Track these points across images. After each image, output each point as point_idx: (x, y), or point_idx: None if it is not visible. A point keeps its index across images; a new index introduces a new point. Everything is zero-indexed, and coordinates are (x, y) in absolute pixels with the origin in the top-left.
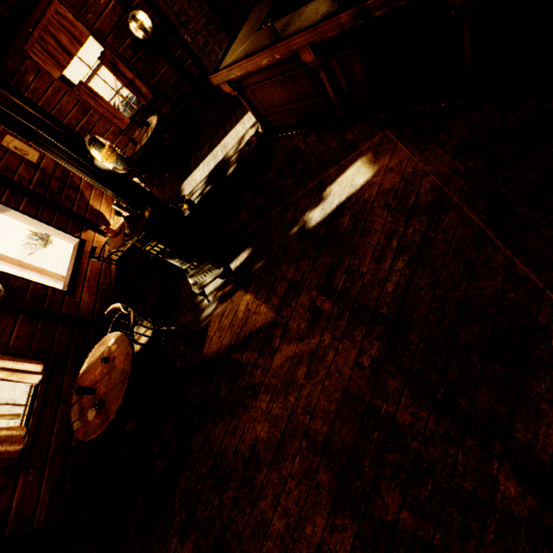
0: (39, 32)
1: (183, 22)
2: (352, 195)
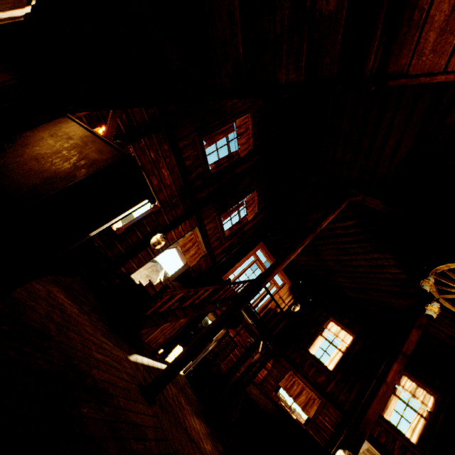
0: None
1: None
2: None
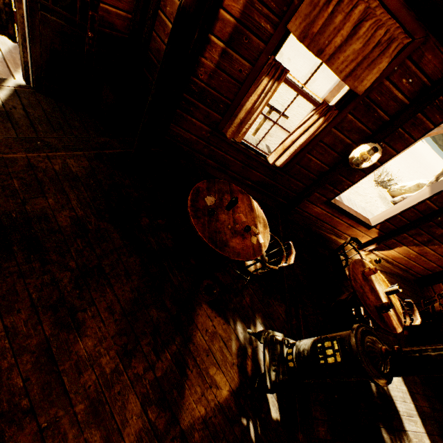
0: None
1: None
2: None
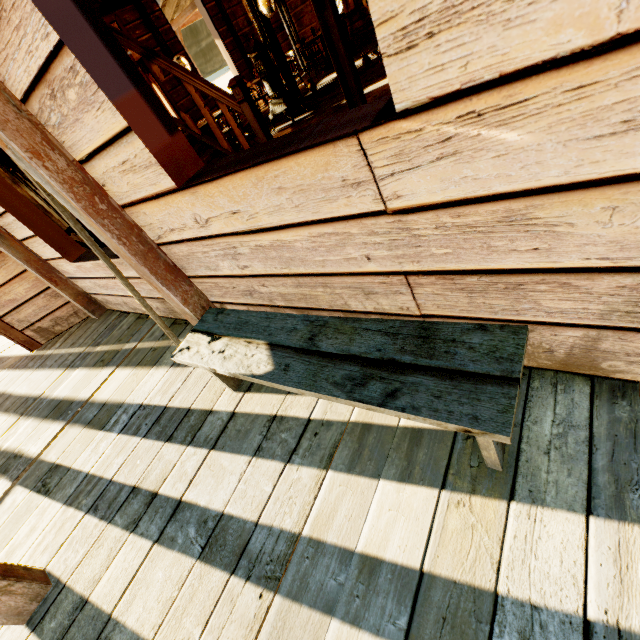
0: None
1: None
2: (371, 91)
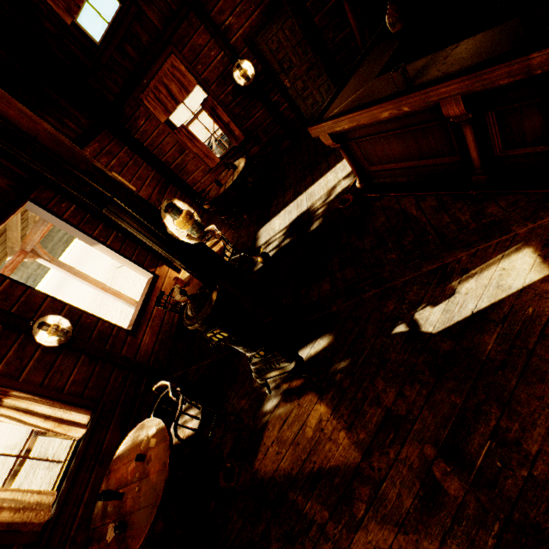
0: (155, 83)
1: (285, 68)
2: (502, 302)
